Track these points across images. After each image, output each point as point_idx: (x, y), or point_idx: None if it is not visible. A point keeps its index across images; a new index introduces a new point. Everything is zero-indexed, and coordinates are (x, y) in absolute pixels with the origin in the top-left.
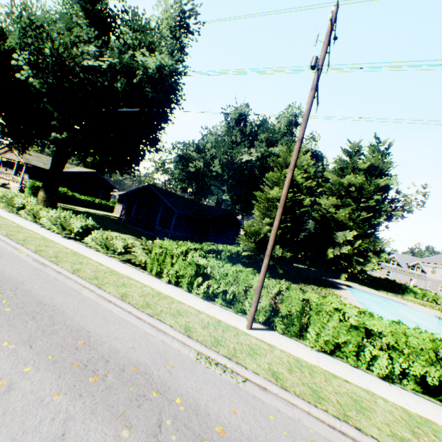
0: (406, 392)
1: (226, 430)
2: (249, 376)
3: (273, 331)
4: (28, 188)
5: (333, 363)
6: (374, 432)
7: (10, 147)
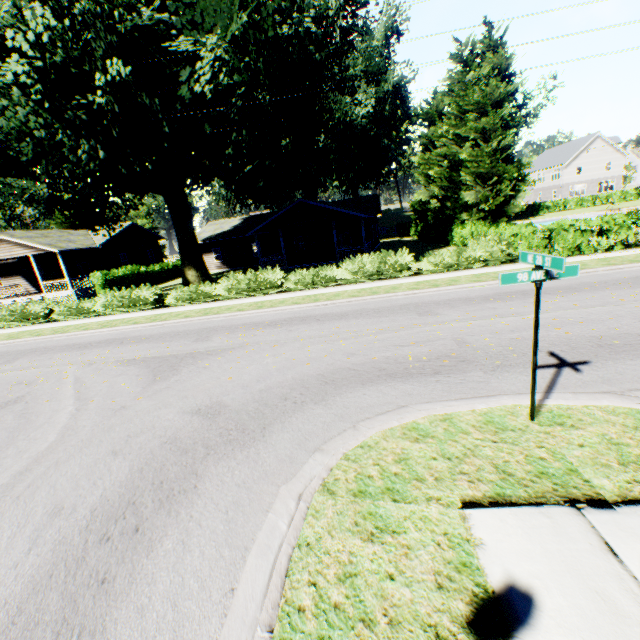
0: None
1: None
2: None
3: None
4: (101, 286)
5: None
6: None
7: (91, 227)
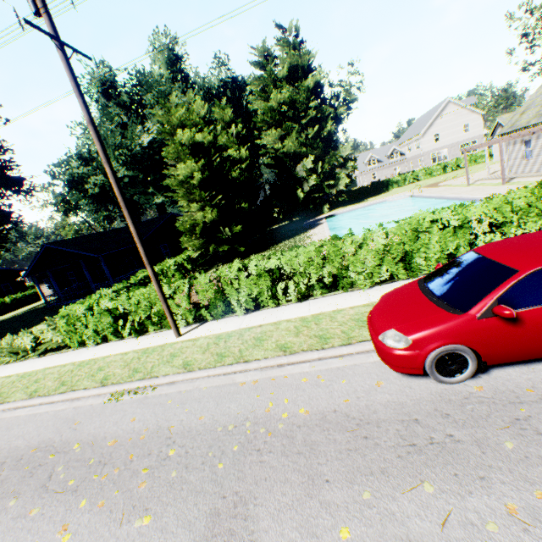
0: (316, 301)
1: (119, 439)
2: (160, 382)
3: (206, 323)
4: None
5: (257, 316)
6: (260, 355)
7: None
